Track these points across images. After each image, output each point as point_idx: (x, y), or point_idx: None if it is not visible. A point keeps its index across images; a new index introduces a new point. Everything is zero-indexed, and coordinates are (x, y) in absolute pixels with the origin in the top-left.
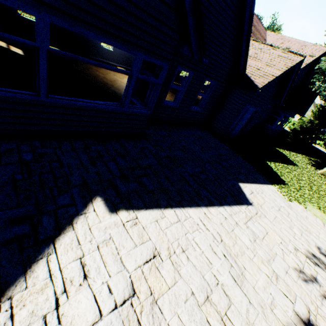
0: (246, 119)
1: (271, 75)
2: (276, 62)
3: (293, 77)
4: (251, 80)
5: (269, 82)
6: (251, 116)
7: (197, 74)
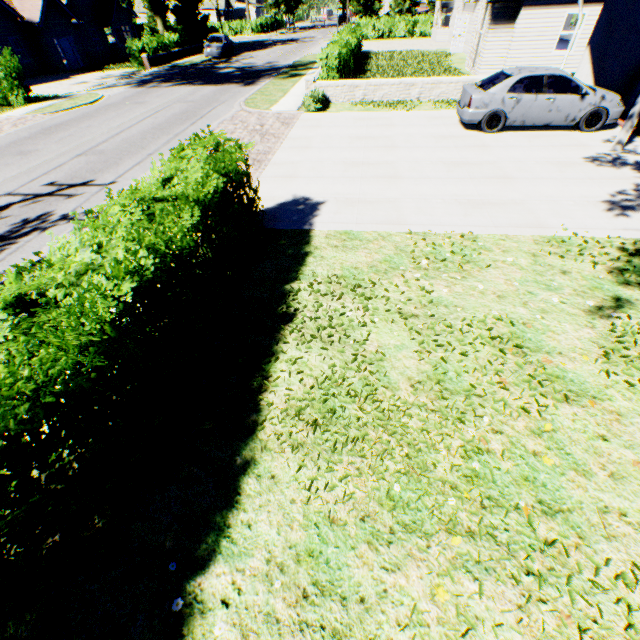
0: (70, 50)
1: (39, 12)
2: (35, 0)
3: (59, 1)
4: (33, 22)
5: (41, 17)
6: (71, 45)
7: (1, 38)
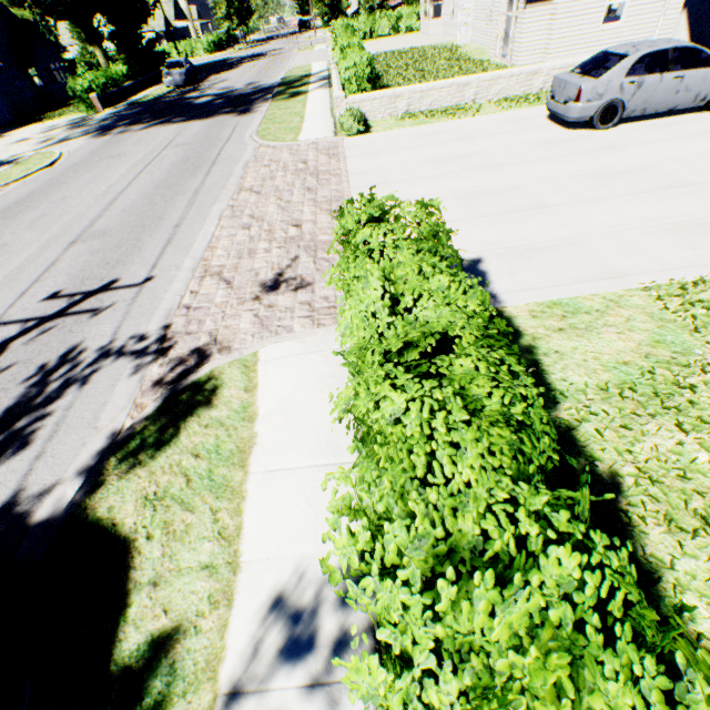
0: None
1: None
2: None
3: None
4: None
5: None
6: None
7: None
